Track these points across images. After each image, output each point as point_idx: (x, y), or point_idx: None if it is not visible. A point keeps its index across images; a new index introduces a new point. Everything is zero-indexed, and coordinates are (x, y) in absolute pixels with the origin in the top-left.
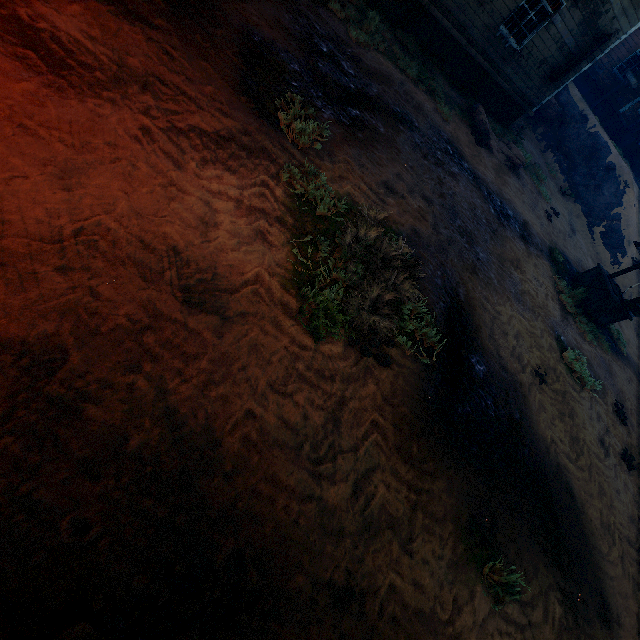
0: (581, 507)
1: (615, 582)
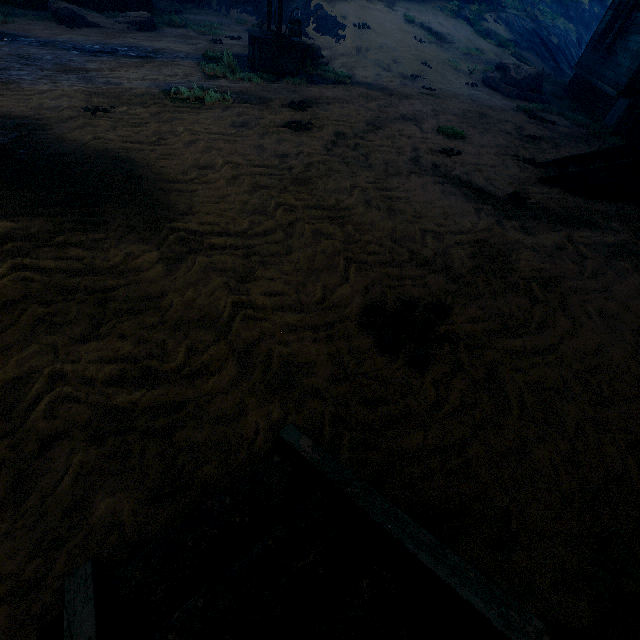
0: (146, 164)
1: (199, 192)
